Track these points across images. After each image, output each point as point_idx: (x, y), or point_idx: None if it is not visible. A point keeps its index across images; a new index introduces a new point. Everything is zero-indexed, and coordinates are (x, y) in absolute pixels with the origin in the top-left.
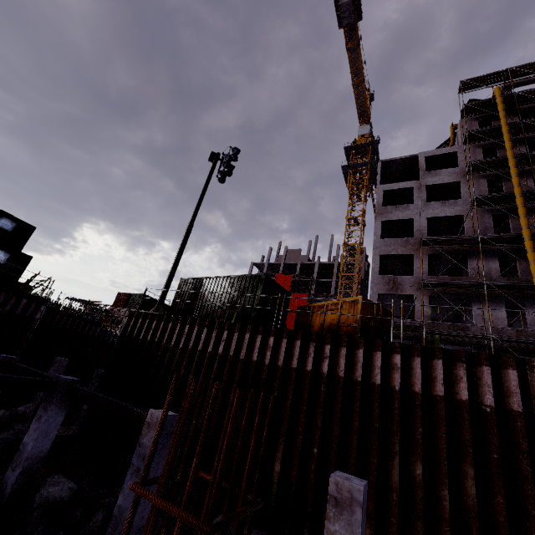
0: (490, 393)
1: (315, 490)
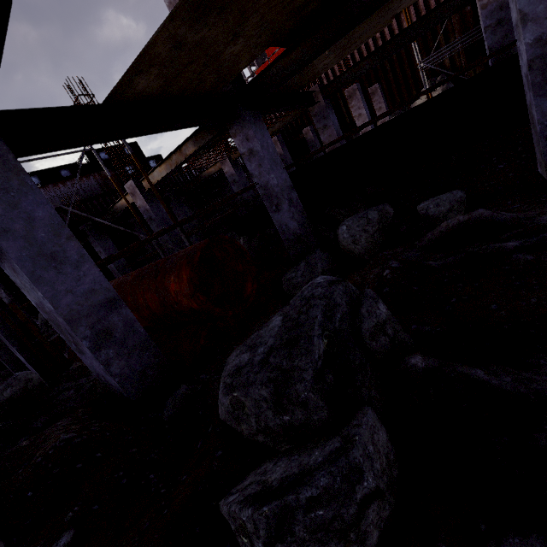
0: (414, 18)
1: (369, 109)
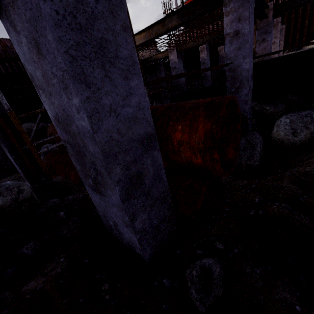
0: None
1: None
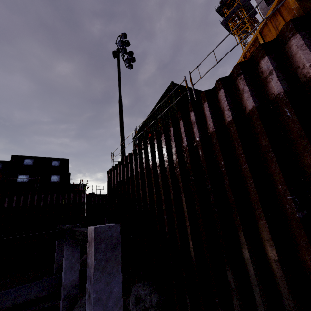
0: None
1: None
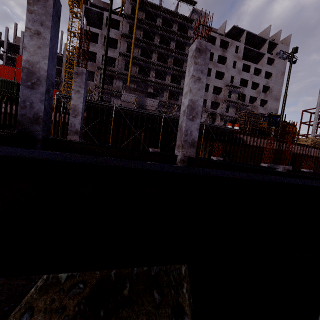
0: None
1: None
